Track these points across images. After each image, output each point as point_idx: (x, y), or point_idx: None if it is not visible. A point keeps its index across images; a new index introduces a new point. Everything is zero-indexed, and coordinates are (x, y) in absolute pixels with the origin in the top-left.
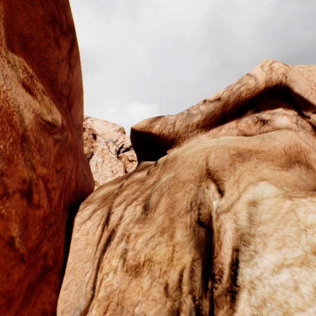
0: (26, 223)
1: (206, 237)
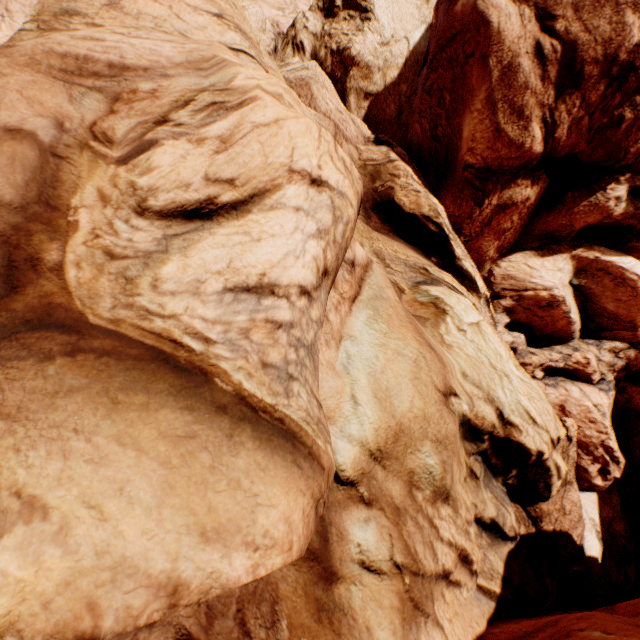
0: (593, 639)
1: (463, 427)
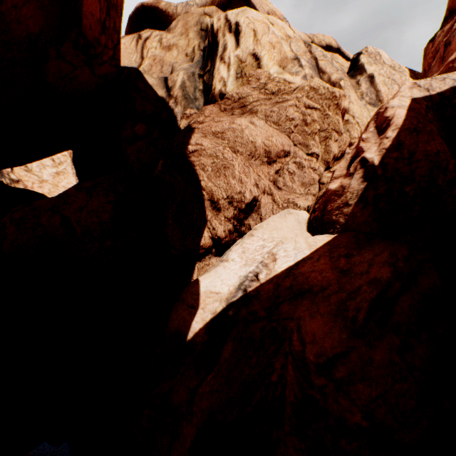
0: None
1: (205, 34)
